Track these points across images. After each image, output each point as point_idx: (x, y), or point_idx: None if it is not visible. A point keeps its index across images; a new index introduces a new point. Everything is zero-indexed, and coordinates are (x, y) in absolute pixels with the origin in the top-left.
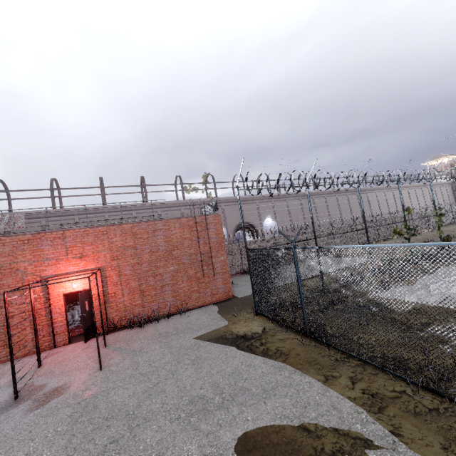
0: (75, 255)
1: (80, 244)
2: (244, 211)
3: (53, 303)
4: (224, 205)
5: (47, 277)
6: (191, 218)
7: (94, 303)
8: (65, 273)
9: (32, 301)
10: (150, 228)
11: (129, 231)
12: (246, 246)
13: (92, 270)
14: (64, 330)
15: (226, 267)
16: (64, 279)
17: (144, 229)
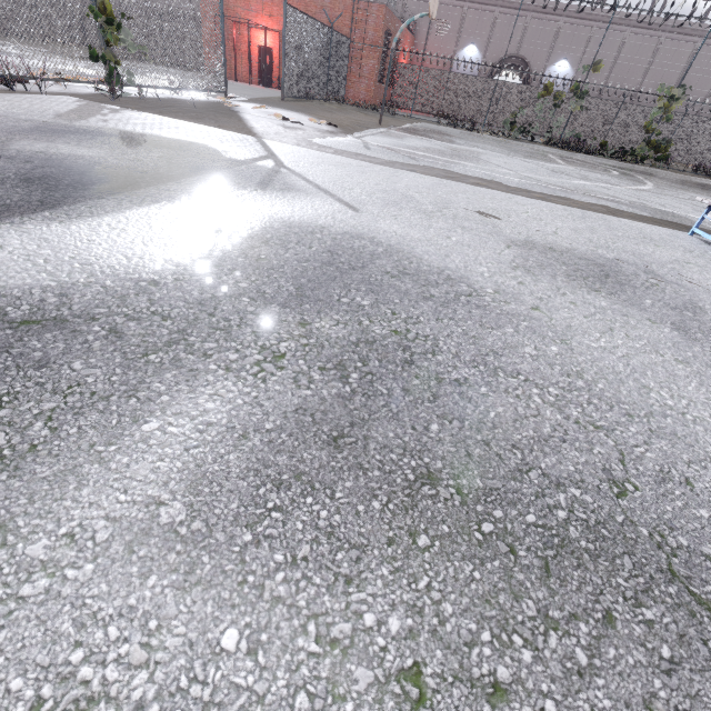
0: (267, 13)
1: (271, 3)
2: (527, 33)
3: (252, 51)
4: (501, 12)
5: (251, 27)
6: (356, 2)
7: (274, 62)
8: (260, 28)
9: (234, 35)
10: (319, 3)
11: (303, 1)
12: (350, 36)
13: (275, 31)
14: (257, 76)
15: (374, 74)
16: (259, 33)
17: (315, 3)
